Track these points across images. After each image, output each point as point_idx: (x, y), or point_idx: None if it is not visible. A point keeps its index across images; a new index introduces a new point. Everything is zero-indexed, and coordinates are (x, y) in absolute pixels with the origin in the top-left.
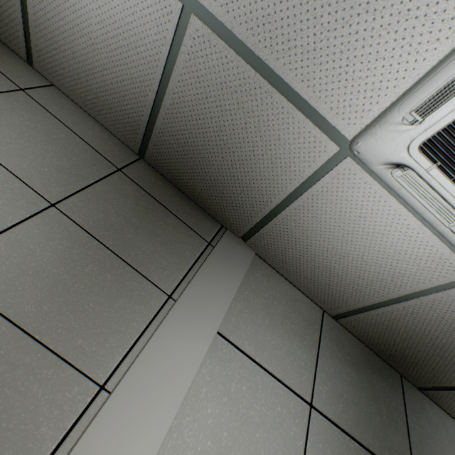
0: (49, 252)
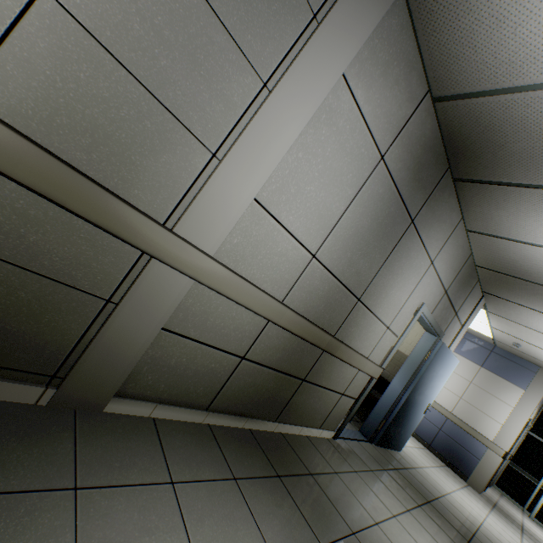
0: None
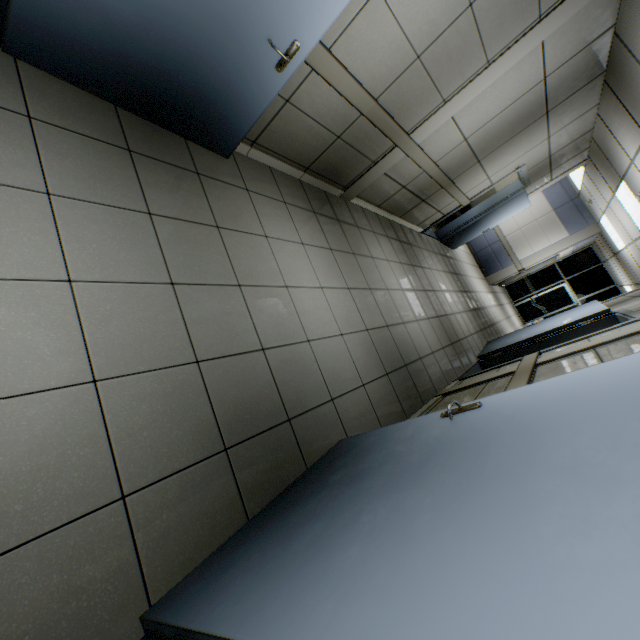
0: None
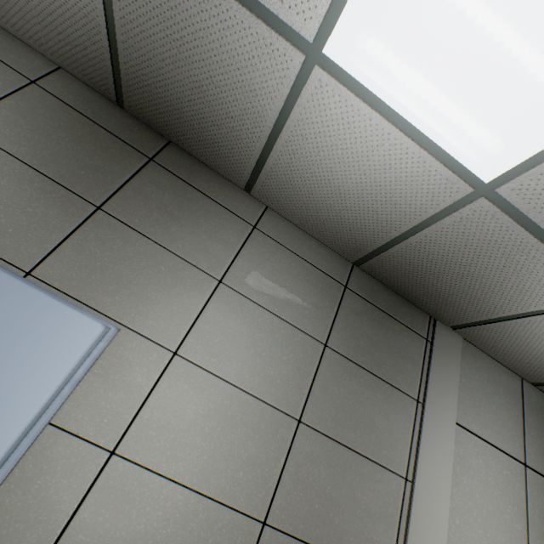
0: (341, 388)
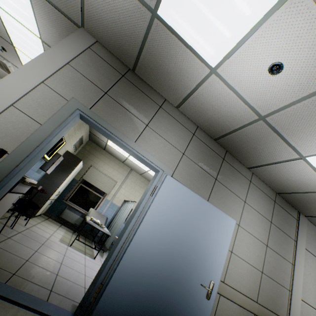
0: (275, 236)
